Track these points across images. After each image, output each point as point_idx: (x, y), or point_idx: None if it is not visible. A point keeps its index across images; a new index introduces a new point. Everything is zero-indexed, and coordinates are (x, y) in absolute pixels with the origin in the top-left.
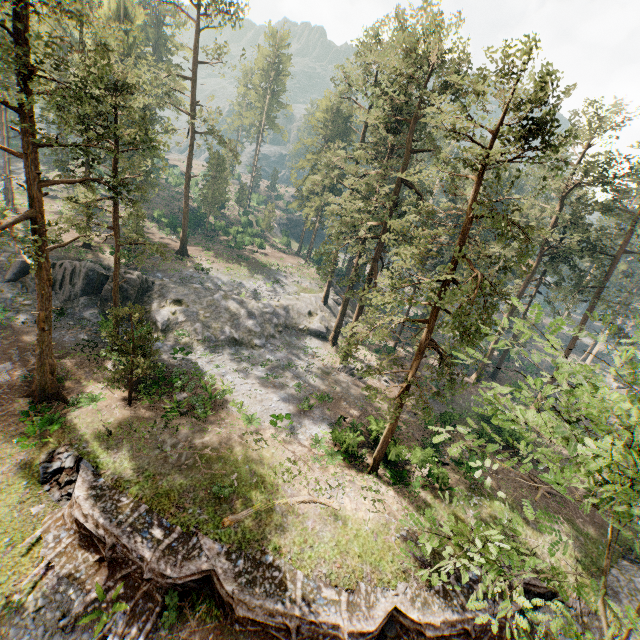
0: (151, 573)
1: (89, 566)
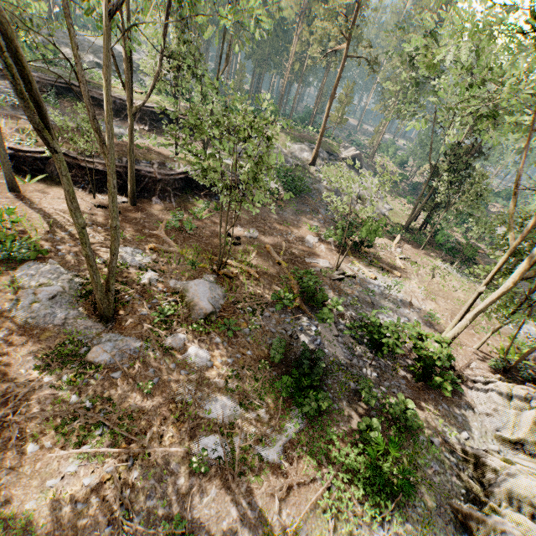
0: (39, 79)
1: (8, 84)
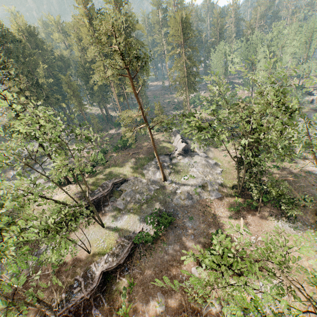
0: None
1: None
